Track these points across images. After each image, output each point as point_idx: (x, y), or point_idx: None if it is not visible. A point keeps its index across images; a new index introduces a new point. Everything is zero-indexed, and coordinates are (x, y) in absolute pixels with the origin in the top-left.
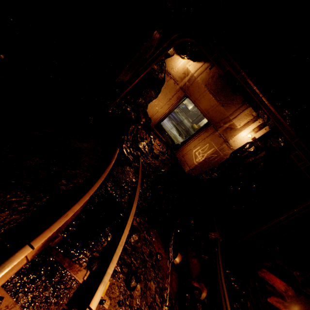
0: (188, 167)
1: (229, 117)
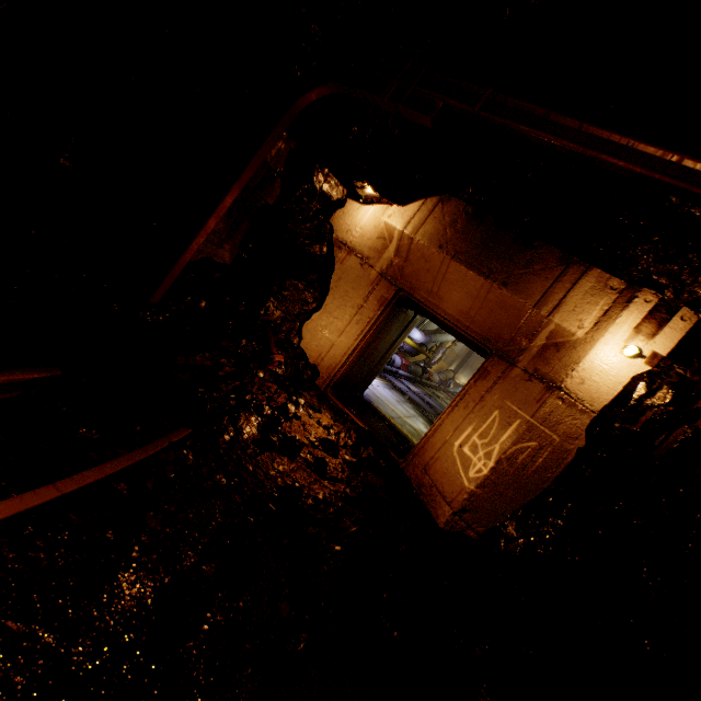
0: (446, 506)
1: (538, 312)
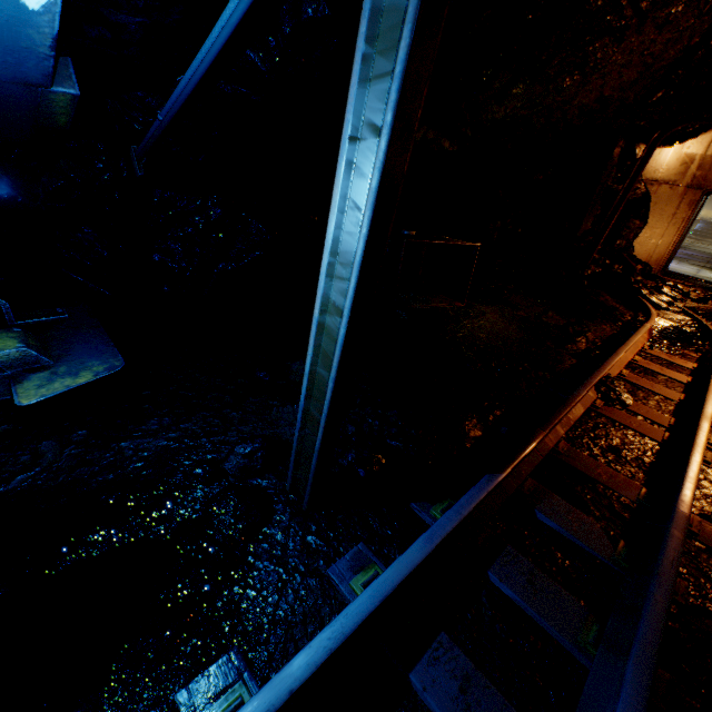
0: None
1: None
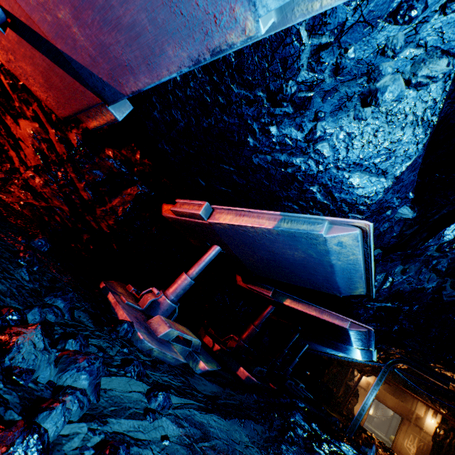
0: None
1: (411, 409)
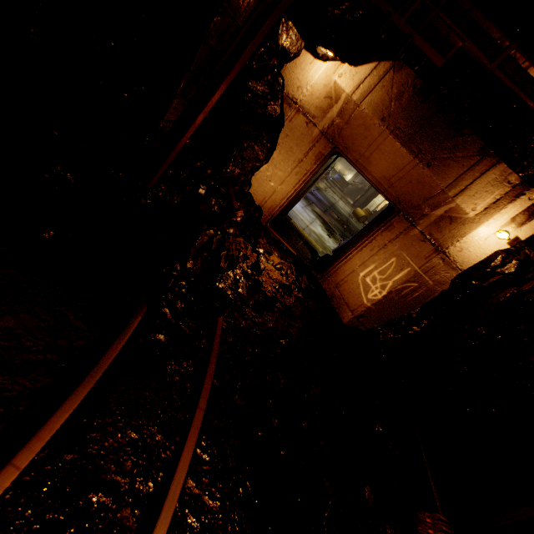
0: (349, 313)
1: (447, 193)
